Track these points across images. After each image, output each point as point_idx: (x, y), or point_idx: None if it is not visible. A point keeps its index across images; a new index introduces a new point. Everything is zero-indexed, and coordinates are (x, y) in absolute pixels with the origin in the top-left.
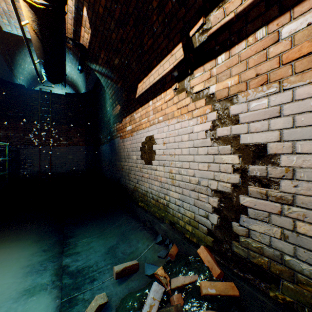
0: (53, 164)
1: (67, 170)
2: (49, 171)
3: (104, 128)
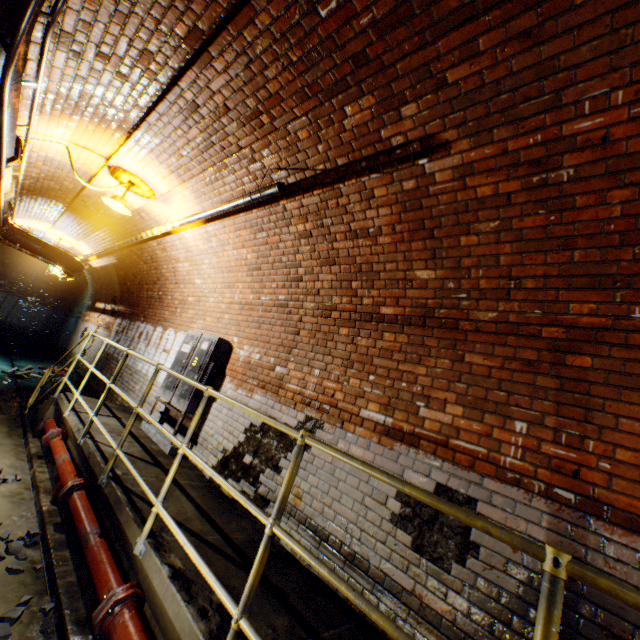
0: (12, 314)
1: (23, 325)
2: (4, 319)
3: (81, 306)
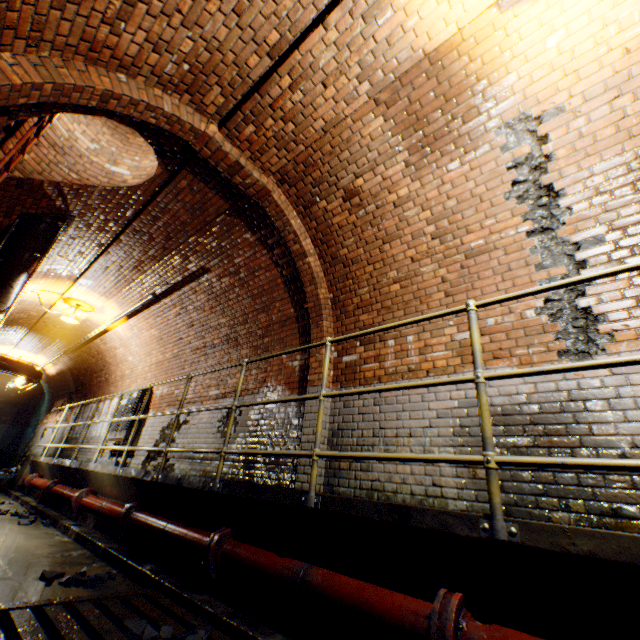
0: None
1: None
2: None
3: (38, 415)
